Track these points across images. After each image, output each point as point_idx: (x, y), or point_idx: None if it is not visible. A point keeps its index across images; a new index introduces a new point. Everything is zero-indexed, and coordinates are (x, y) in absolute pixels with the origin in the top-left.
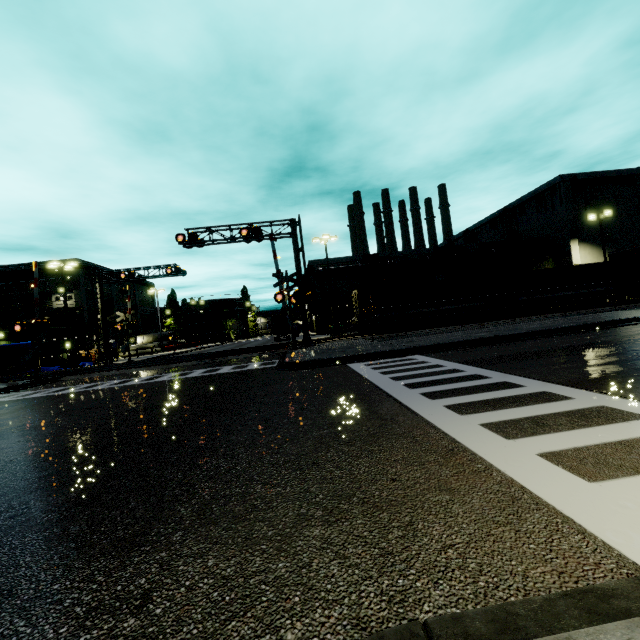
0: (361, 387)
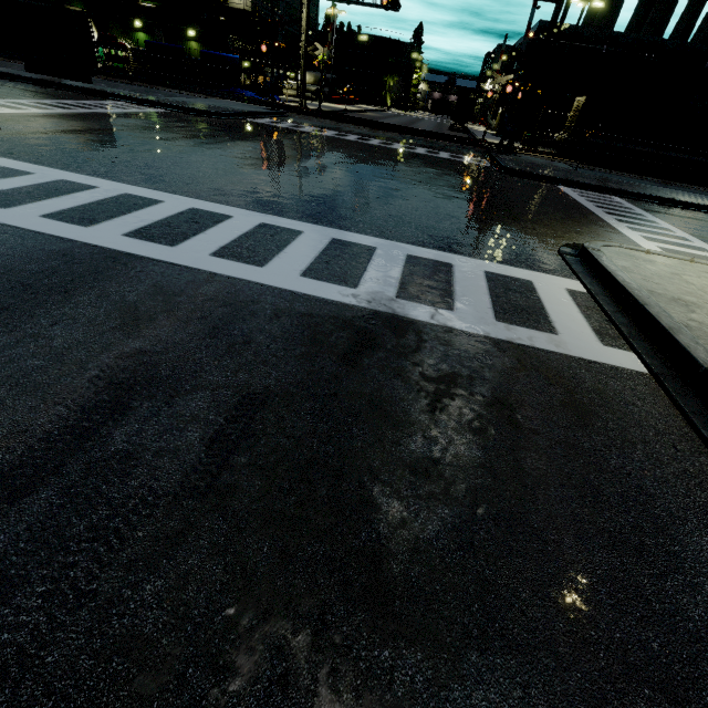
0: (574, 204)
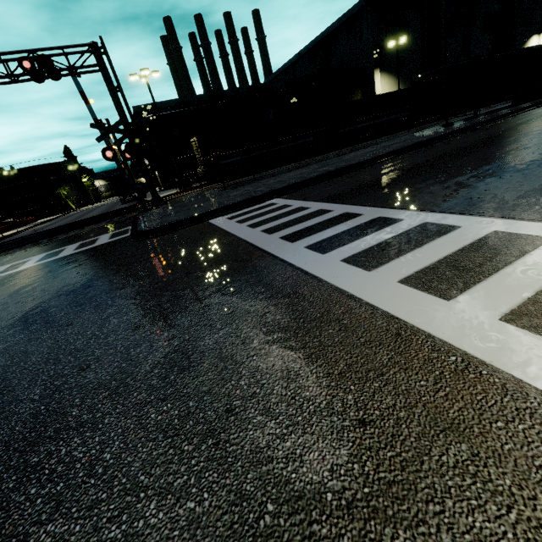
0: (237, 250)
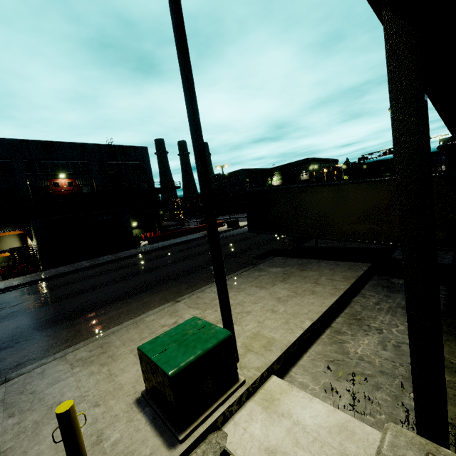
0: None
